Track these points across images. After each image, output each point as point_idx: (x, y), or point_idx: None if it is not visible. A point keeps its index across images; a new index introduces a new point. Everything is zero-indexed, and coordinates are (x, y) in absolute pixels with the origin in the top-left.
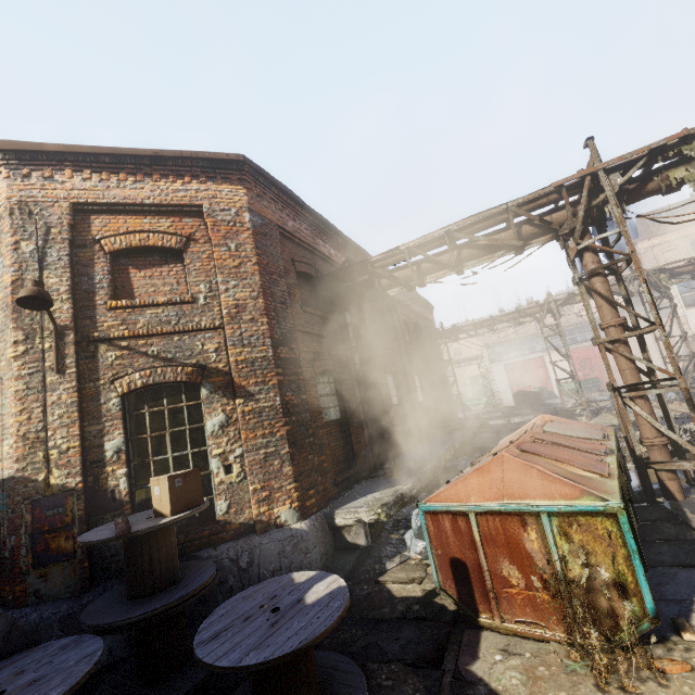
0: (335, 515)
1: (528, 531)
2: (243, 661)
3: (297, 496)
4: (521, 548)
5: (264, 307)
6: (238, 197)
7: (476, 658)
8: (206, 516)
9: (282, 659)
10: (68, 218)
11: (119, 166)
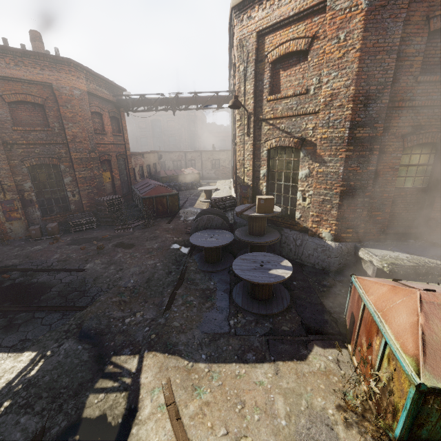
0: (359, 249)
1: (377, 338)
2: (235, 270)
3: (334, 228)
4: (371, 341)
5: (353, 94)
6: None
7: (323, 348)
8: (292, 216)
9: (241, 278)
10: (255, 44)
11: None
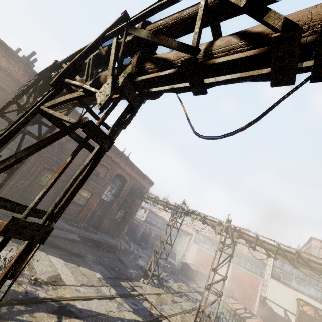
0: None
1: None
2: None
3: None
4: None
5: None
6: None
7: None
8: None
9: None
10: None
11: None
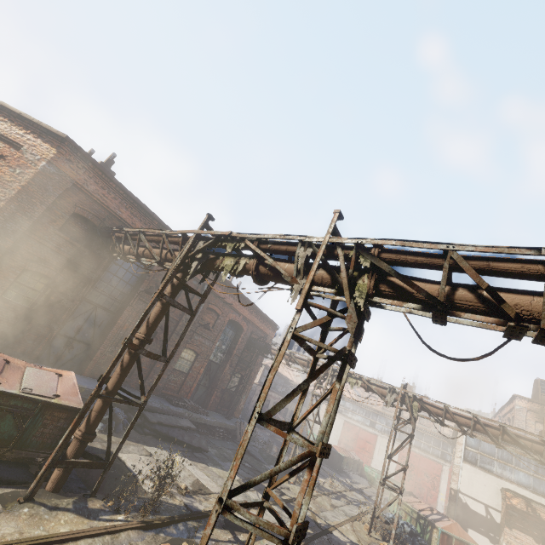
0: None
1: None
2: None
3: None
4: None
5: (1, 207)
6: (49, 153)
7: None
8: None
9: None
10: None
11: (1, 111)
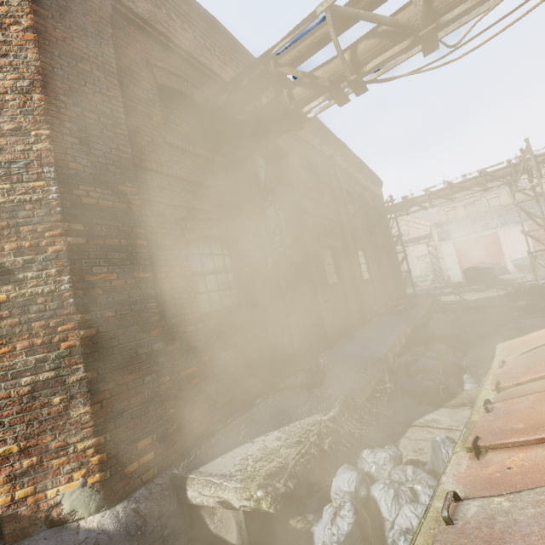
0: (186, 483)
1: None
2: None
3: (98, 462)
4: None
5: (43, 109)
6: None
7: None
8: None
9: None
10: None
11: None
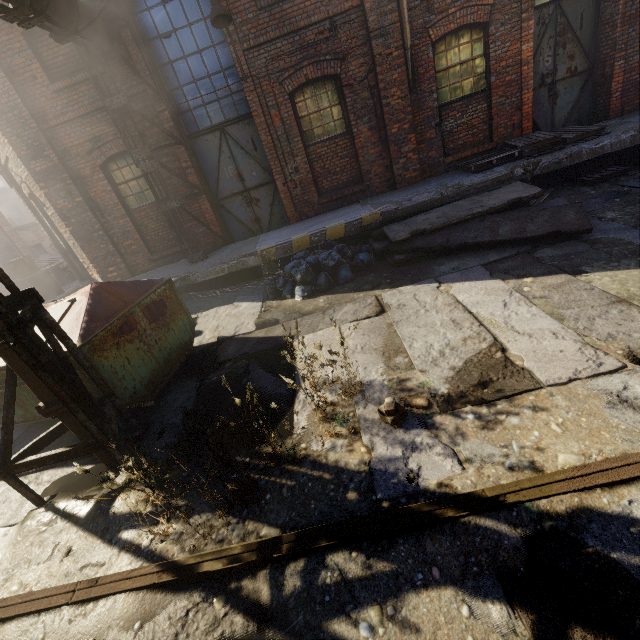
0: None
1: None
2: None
3: (97, 272)
4: None
5: None
6: None
7: None
8: None
9: None
10: None
11: None
